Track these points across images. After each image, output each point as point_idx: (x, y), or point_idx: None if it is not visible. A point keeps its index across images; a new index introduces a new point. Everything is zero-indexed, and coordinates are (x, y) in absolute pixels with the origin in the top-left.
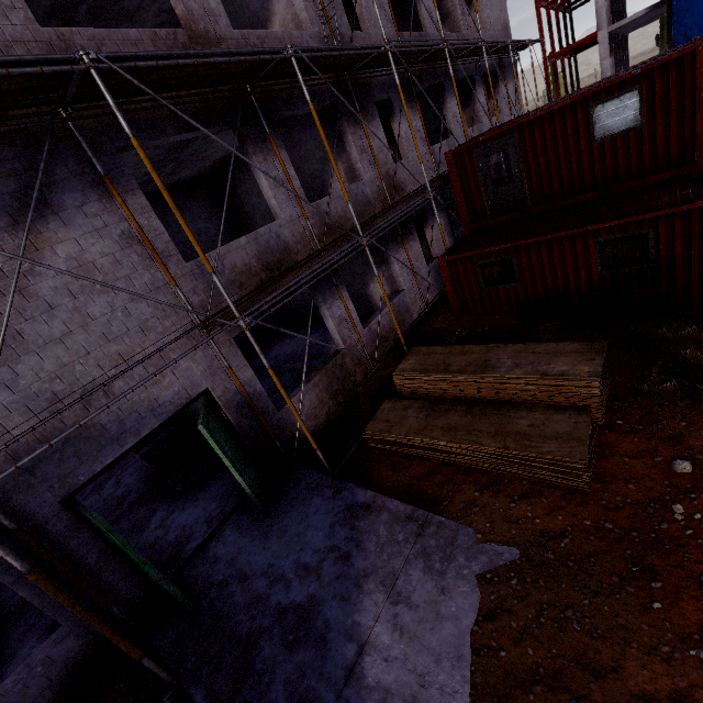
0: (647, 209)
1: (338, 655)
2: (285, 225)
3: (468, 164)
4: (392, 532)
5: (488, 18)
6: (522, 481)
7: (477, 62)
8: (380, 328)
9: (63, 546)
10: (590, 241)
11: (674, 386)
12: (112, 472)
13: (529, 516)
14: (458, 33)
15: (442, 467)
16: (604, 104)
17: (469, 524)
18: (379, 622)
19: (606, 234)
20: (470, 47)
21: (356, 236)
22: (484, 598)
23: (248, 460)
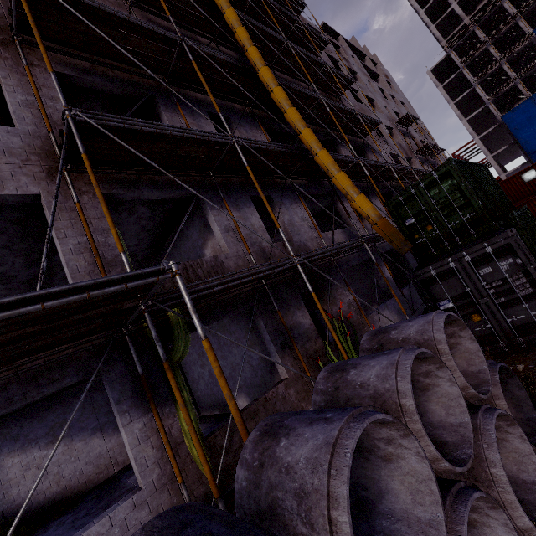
0: None
1: None
2: None
3: None
4: None
5: None
6: None
7: None
8: None
9: None
10: None
11: None
12: None
13: None
14: None
15: None
16: (524, 174)
17: None
18: None
19: None
20: None
21: None
22: None
23: None
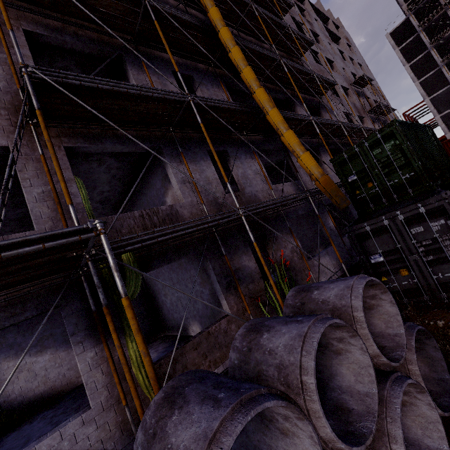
0: None
1: None
2: None
3: None
4: None
5: None
6: None
7: None
8: None
9: None
10: None
11: None
12: None
13: None
14: None
15: None
16: None
17: None
18: None
19: None
20: None
21: None
22: None
23: None
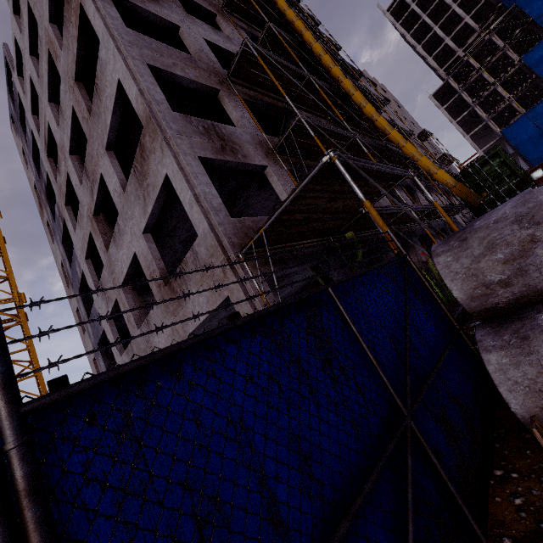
0: None
1: None
2: None
3: None
4: None
5: None
6: None
7: None
8: None
9: None
10: None
11: None
12: None
13: None
14: None
15: None
16: (532, 173)
17: None
18: None
19: None
20: None
21: None
22: None
23: None
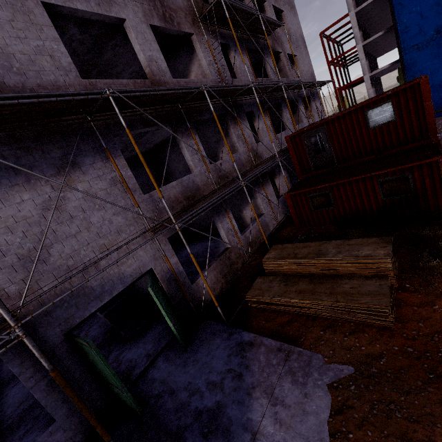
0: (405, 162)
1: (239, 441)
2: (197, 175)
3: (298, 142)
4: (268, 358)
5: (302, 71)
6: (350, 323)
7: (298, 92)
8: (251, 236)
9: (62, 364)
10: (374, 181)
11: (438, 263)
12: (82, 329)
13: (357, 345)
14: (287, 78)
15: (297, 317)
16: (373, 110)
17: (318, 352)
18: (265, 417)
19: (383, 177)
20: (295, 85)
21: (238, 180)
22: (334, 399)
23: (174, 314)
